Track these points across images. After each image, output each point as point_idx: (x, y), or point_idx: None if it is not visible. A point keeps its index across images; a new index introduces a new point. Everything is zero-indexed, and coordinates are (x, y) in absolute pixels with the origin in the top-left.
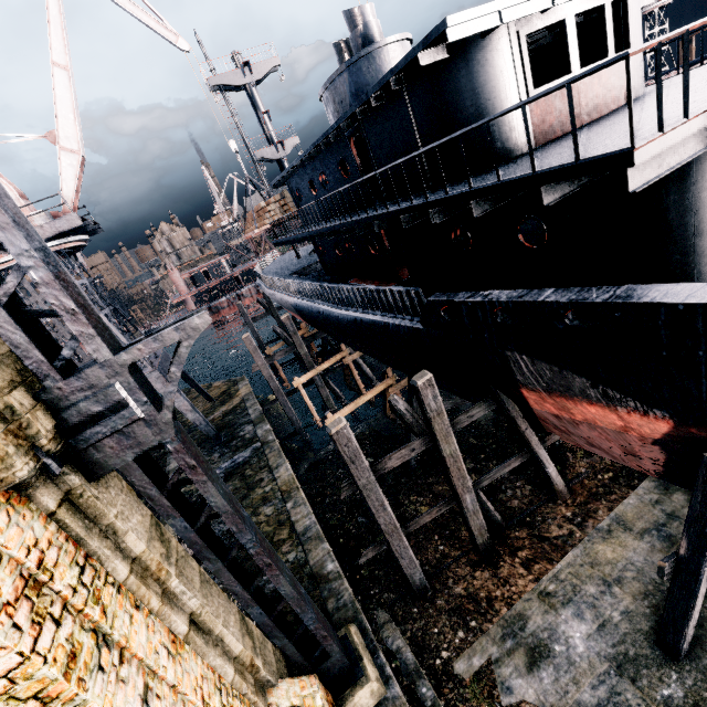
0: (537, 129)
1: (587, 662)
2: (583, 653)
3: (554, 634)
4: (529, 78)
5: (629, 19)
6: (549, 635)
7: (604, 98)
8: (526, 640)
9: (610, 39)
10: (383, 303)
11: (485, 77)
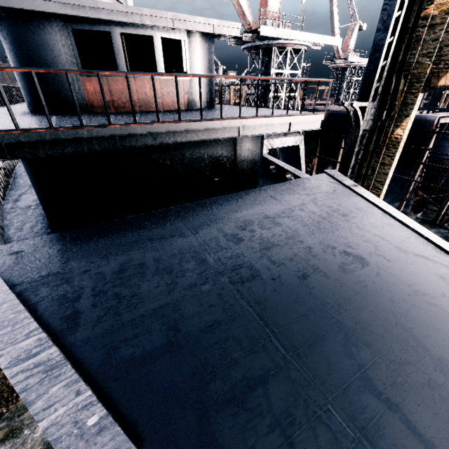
0: (93, 100)
1: (32, 444)
2: (36, 437)
3: (33, 422)
4: (78, 62)
5: (186, 55)
6: (30, 422)
7: (158, 100)
8: (15, 423)
9: (159, 62)
10: (3, 179)
11: (35, 45)
